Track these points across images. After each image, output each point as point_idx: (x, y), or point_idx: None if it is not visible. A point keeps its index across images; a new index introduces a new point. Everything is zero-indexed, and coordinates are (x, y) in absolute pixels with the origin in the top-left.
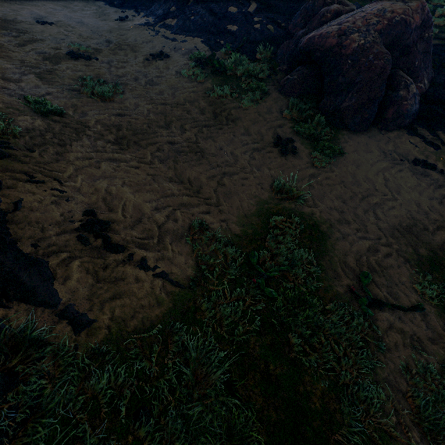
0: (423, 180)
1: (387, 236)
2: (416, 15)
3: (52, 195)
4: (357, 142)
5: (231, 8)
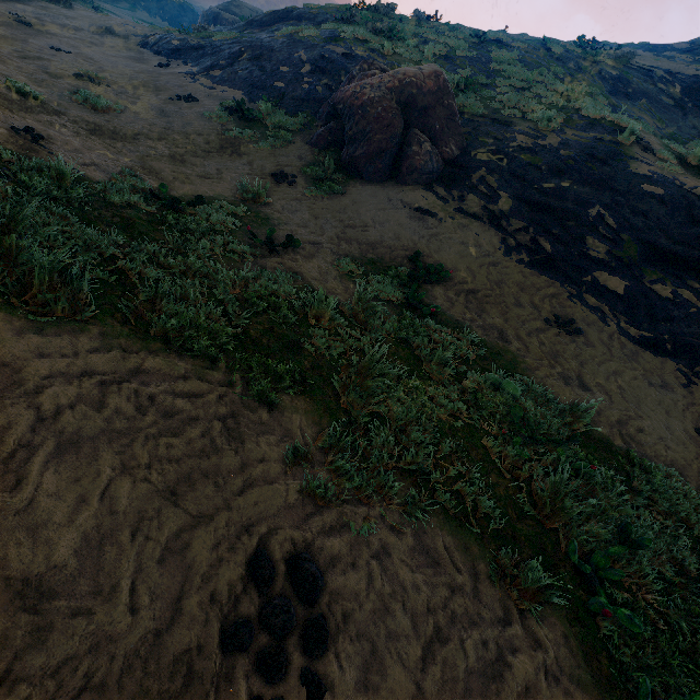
0: (416, 222)
1: (341, 242)
2: (430, 81)
3: (3, 113)
4: (367, 189)
5: (283, 67)
